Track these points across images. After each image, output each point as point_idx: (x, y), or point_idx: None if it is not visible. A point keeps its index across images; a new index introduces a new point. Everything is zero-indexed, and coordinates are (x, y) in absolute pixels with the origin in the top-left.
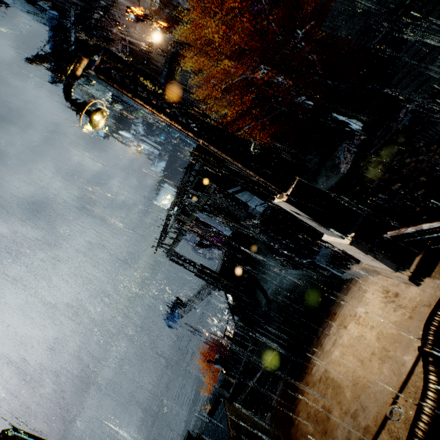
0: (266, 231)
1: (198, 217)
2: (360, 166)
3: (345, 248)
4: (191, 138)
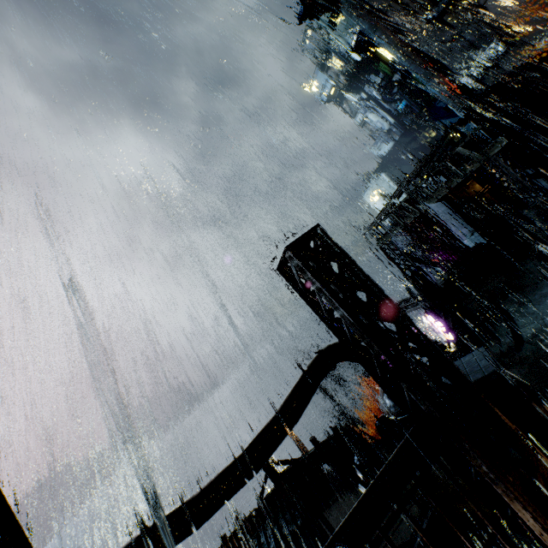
0: None
1: (425, 216)
2: None
3: None
4: (454, 100)
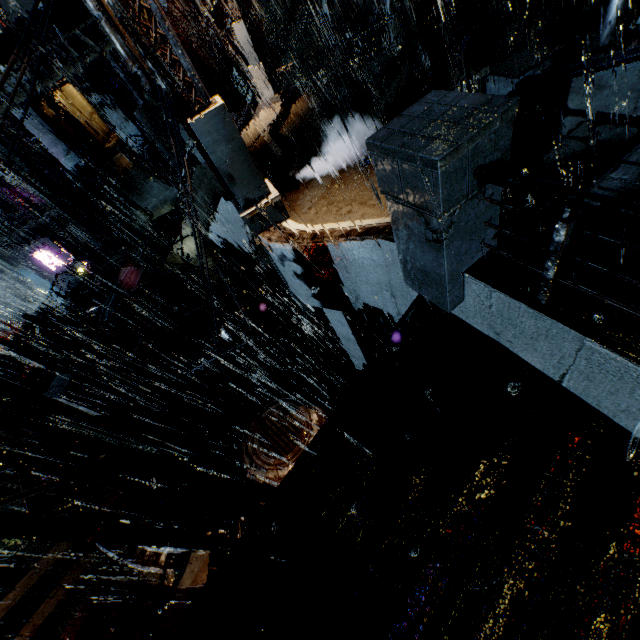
0: (161, 135)
1: None
2: (247, 124)
3: (258, 76)
4: None
